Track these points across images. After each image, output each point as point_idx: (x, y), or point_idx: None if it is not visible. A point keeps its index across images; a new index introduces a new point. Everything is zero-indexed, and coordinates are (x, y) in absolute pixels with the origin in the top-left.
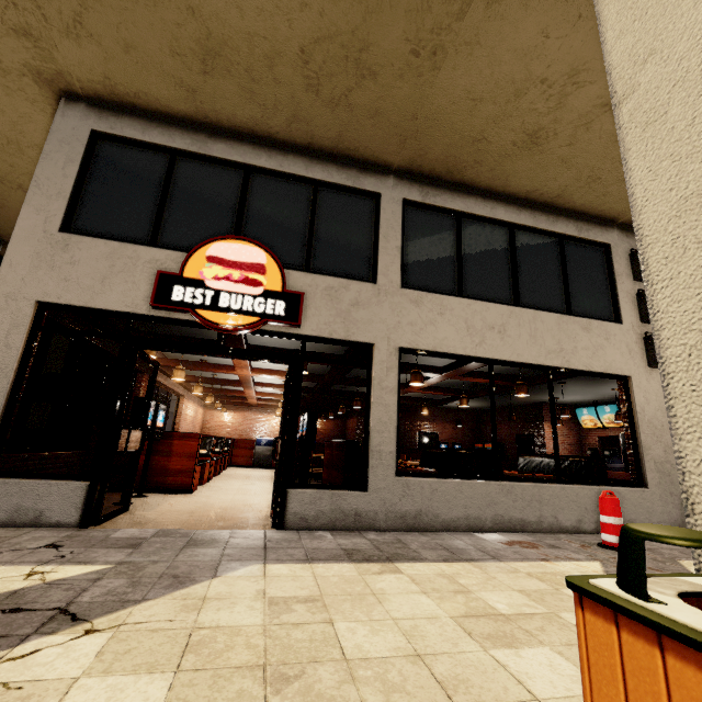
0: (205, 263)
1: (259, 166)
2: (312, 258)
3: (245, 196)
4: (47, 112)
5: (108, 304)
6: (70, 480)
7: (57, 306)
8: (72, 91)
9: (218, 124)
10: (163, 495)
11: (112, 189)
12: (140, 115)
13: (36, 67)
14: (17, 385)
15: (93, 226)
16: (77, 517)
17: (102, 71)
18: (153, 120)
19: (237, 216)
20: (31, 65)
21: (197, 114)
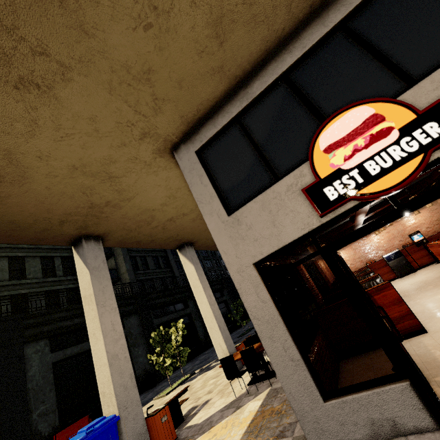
0: (327, 157)
1: (289, 66)
2: (403, 72)
3: (300, 93)
4: (172, 167)
5: (290, 237)
6: (387, 384)
7: (264, 259)
8: (174, 144)
9: (244, 74)
10: (406, 341)
11: (228, 171)
12: (206, 120)
13: (156, 148)
14: (287, 324)
15: (238, 199)
16: (428, 418)
17: (178, 116)
18: (212, 116)
19: (309, 109)
20: (154, 150)
21: (230, 82)
